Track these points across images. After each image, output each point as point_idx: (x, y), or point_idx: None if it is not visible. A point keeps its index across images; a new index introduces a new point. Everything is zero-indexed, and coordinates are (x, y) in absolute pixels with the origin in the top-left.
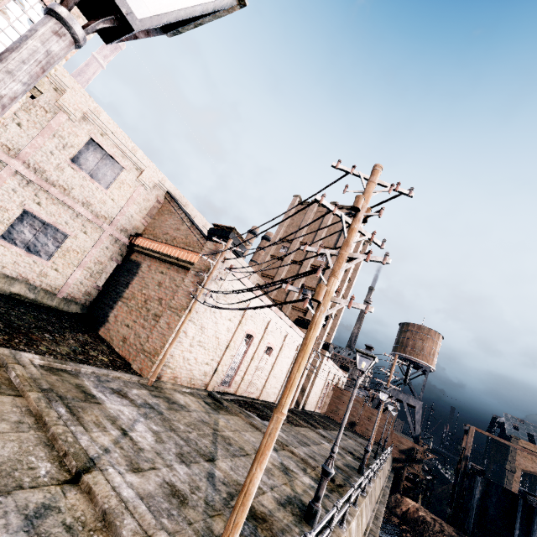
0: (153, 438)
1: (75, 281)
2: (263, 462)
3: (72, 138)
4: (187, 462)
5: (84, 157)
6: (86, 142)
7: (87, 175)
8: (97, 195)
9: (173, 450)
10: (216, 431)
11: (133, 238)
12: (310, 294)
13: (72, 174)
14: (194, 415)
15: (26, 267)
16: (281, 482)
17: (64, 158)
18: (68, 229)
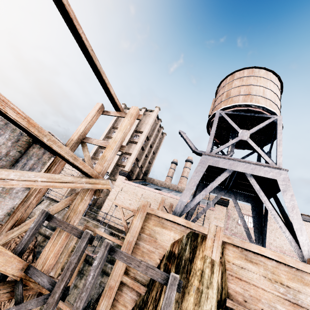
0: None
1: None
2: None
3: None
4: None
5: None
6: None
7: None
8: None
9: None
10: None
11: None
12: None
13: None
14: None
15: None
16: None
17: None
18: None
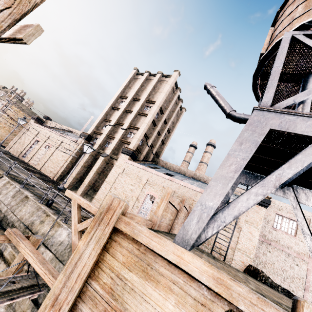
0: None
1: None
2: None
3: None
4: None
5: None
6: None
7: None
8: None
9: None
10: None
11: None
12: None
13: None
14: None
15: None
16: None
17: None
18: None
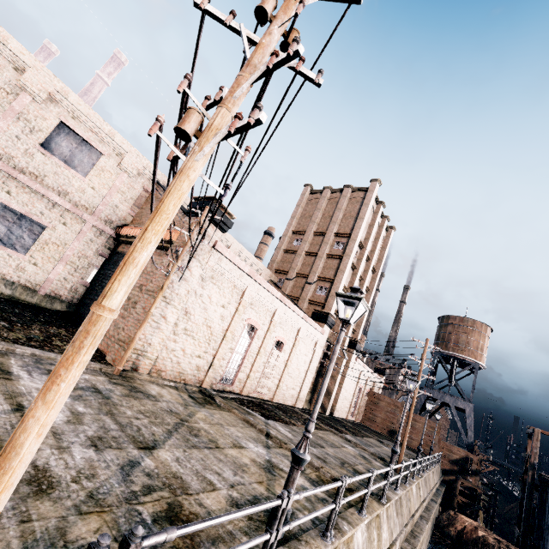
0: (65, 418)
1: (58, 277)
2: (52, 390)
3: (40, 122)
4: (101, 447)
5: (56, 142)
6: (55, 125)
7: (61, 162)
8: (74, 183)
9: (89, 432)
10: (183, 422)
11: (119, 229)
12: (193, 145)
13: (43, 160)
14: (161, 405)
15: (0, 261)
16: (254, 479)
17: (32, 143)
18: (44, 220)
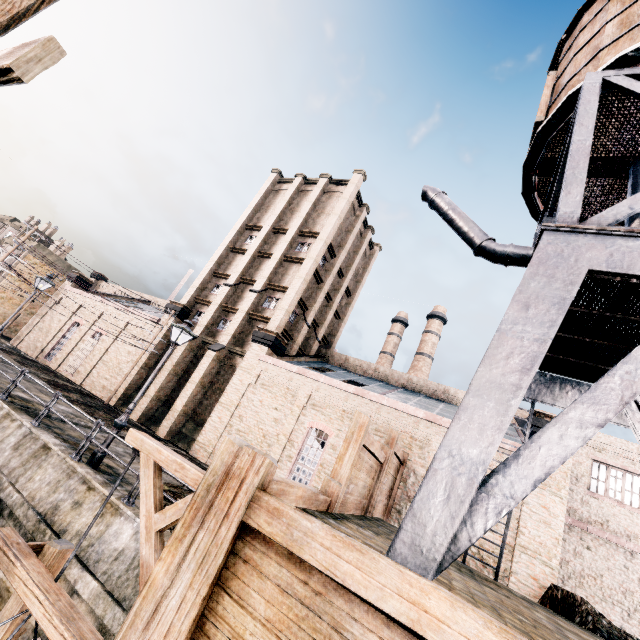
0: None
1: None
2: None
3: None
4: None
5: None
6: None
7: None
8: None
9: None
10: None
11: None
12: None
13: None
14: None
15: None
16: None
17: None
18: None
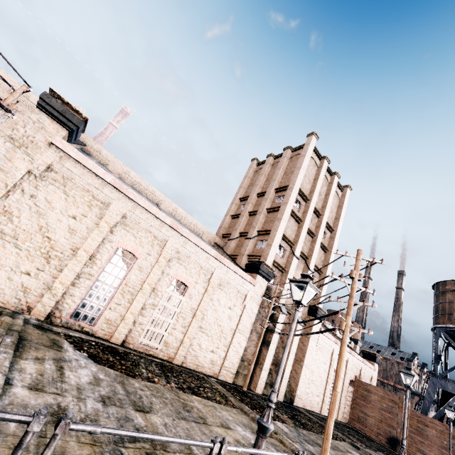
0: None
1: None
2: None
3: None
4: None
5: None
6: None
7: None
8: None
9: None
10: None
11: None
12: None
13: None
14: None
15: None
16: None
17: None
18: None
